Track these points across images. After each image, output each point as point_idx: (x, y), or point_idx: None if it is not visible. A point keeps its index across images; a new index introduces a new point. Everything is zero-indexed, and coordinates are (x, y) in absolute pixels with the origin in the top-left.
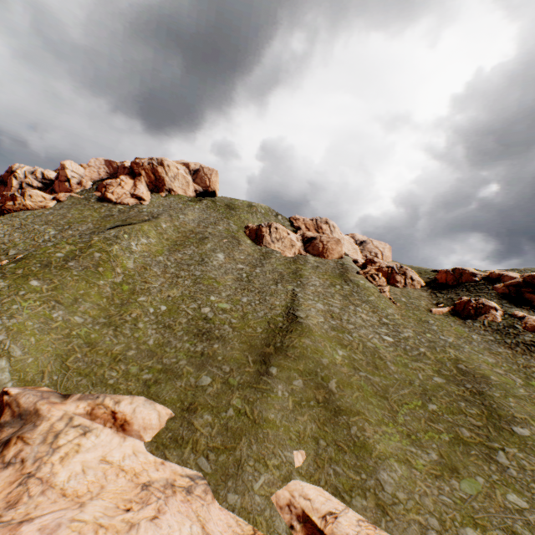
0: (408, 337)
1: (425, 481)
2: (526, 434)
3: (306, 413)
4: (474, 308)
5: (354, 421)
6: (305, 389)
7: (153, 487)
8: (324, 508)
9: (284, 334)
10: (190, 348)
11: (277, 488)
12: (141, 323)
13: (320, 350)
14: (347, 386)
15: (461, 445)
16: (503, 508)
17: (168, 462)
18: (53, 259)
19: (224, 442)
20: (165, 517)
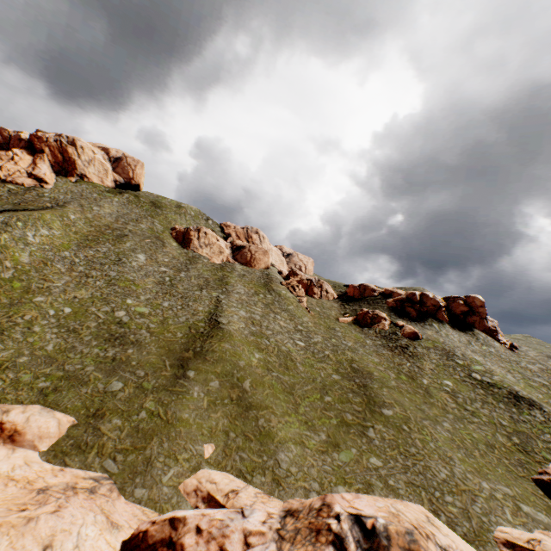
0: (317, 342)
1: (313, 457)
2: (390, 414)
3: (220, 410)
4: (370, 318)
5: (262, 414)
6: (221, 389)
7: (51, 490)
8: (228, 488)
9: (205, 339)
10: (99, 353)
11: (186, 478)
12: (38, 326)
13: (239, 354)
14: (260, 385)
15: (345, 426)
16: (366, 468)
17: (69, 468)
18: None
19: (134, 443)
20: (67, 510)
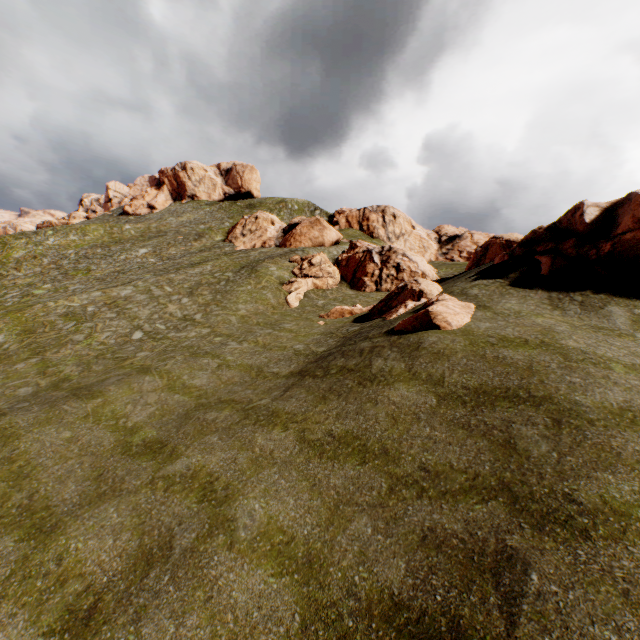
0: (174, 337)
1: None
2: None
3: None
4: (387, 299)
5: None
6: None
7: None
8: None
9: None
10: None
11: None
12: None
13: None
14: None
15: None
16: None
17: None
18: None
19: None
20: None
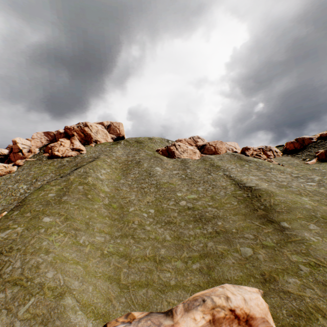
0: (320, 179)
1: None
2: None
3: None
4: None
5: None
6: (323, 229)
7: None
8: None
9: (257, 199)
10: (202, 231)
11: None
12: (146, 226)
13: (295, 201)
14: None
15: None
16: None
17: None
18: (49, 199)
19: None
20: None
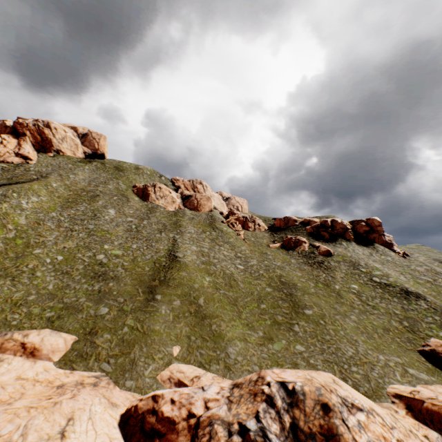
0: (253, 264)
1: (254, 348)
2: (310, 313)
3: (182, 322)
4: (294, 243)
5: (214, 322)
6: (182, 306)
7: (67, 386)
8: (192, 375)
9: (167, 270)
10: (88, 288)
11: (162, 371)
12: (39, 272)
13: (193, 279)
14: (211, 301)
15: (276, 325)
16: (293, 353)
17: (76, 371)
18: None
19: (121, 350)
20: (80, 396)
